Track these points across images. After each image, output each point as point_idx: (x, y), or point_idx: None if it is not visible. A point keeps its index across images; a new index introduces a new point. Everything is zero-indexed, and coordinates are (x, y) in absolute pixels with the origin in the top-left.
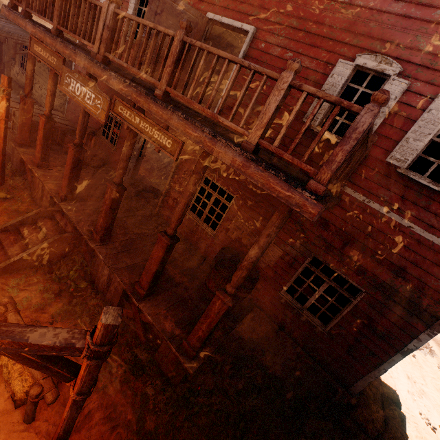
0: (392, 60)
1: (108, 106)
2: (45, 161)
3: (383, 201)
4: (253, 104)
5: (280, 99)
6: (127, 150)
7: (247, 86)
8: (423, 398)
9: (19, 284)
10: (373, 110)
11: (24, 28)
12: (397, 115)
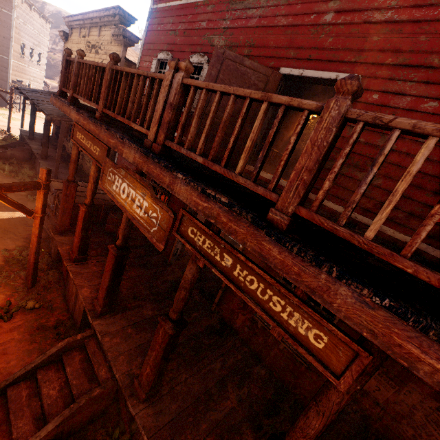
0: None
1: (171, 225)
2: (83, 254)
3: None
4: None
5: None
6: (192, 274)
7: None
8: None
9: None
10: None
11: (68, 115)
12: None
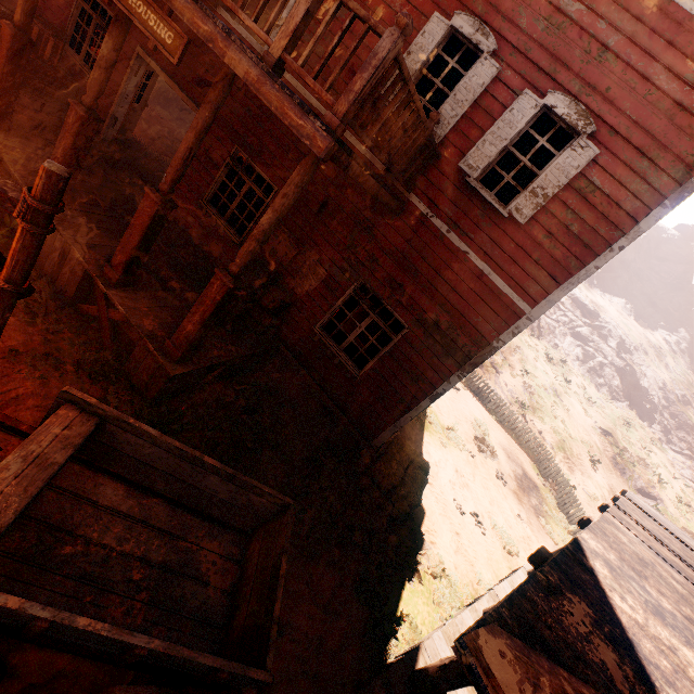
0: (489, 32)
1: None
2: None
3: (447, 218)
4: (283, 4)
5: (311, 1)
6: (108, 51)
7: None
8: (464, 489)
9: None
10: (394, 35)
11: None
12: (481, 108)
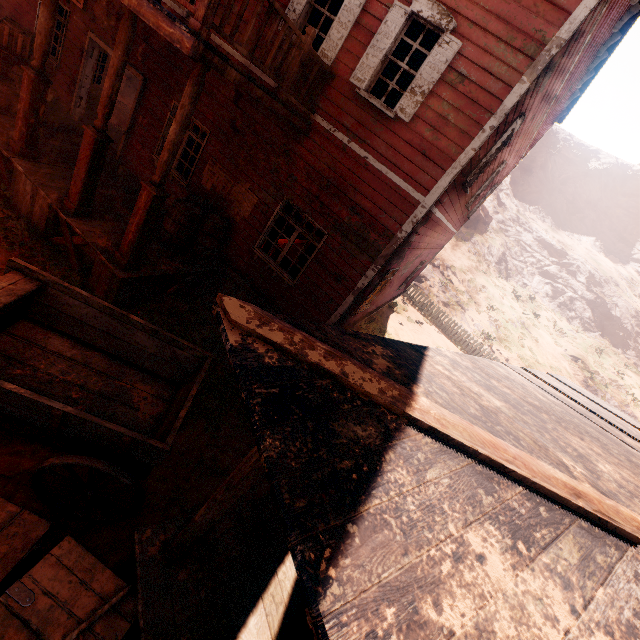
0: None
1: None
2: None
3: (347, 130)
4: None
5: None
6: (45, 19)
7: None
8: None
9: None
10: None
11: None
12: (362, 26)
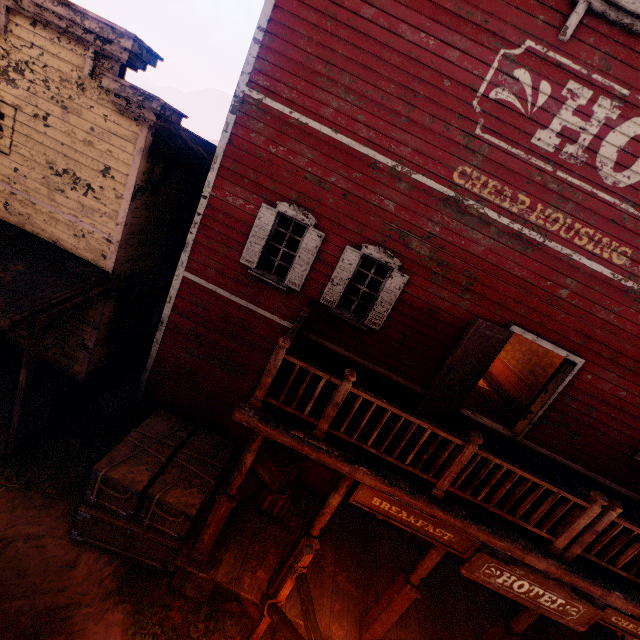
0: None
1: (597, 618)
2: None
3: None
4: None
5: None
6: None
7: None
8: None
9: None
10: None
11: (346, 473)
12: None
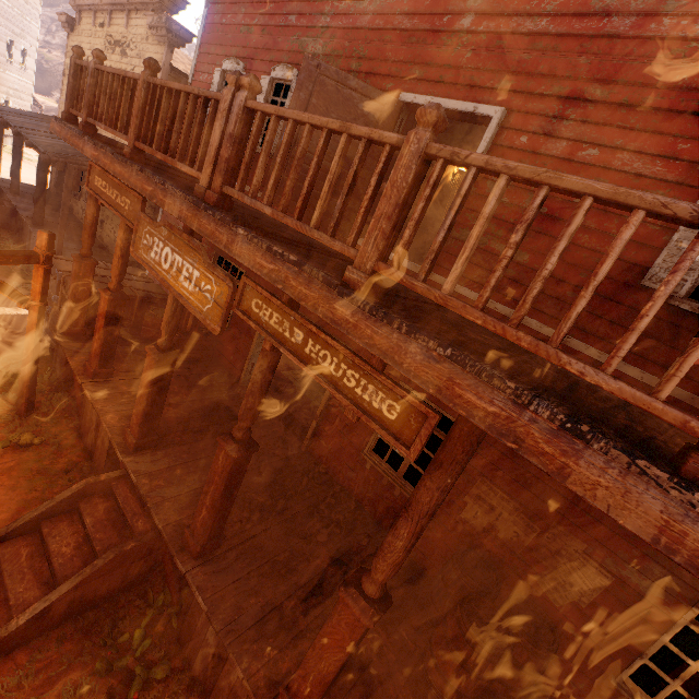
0: None
1: (229, 299)
2: (107, 367)
3: None
4: None
5: None
6: (263, 374)
7: (681, 274)
8: None
9: (22, 686)
10: None
11: (81, 150)
12: None
